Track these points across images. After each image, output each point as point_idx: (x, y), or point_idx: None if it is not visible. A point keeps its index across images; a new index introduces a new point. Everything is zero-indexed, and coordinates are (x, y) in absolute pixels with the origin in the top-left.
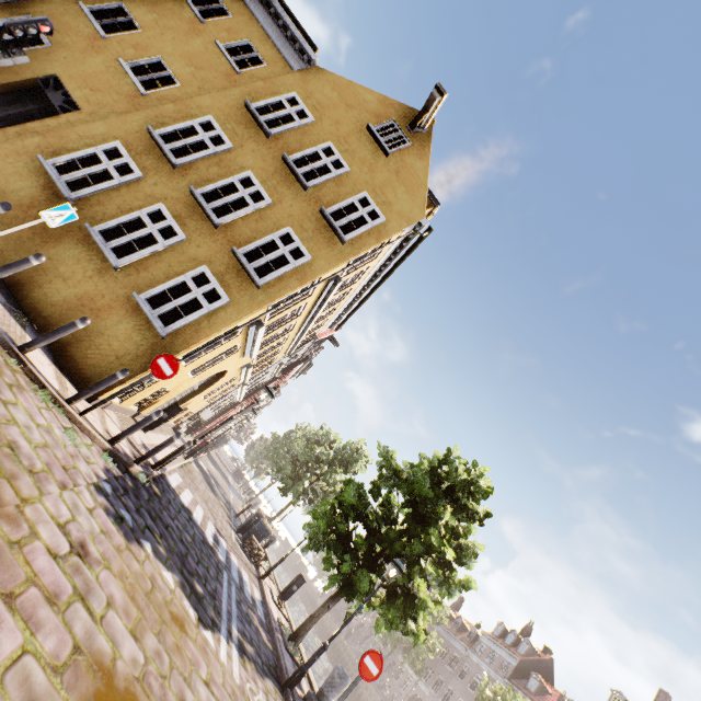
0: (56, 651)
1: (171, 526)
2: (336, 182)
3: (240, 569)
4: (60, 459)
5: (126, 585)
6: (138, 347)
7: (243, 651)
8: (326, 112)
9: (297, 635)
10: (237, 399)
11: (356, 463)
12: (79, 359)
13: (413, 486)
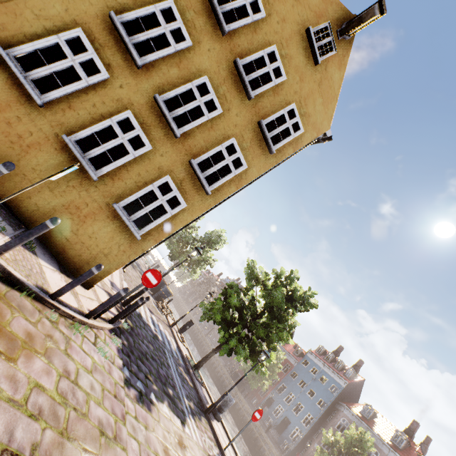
0: None
1: (146, 351)
2: (273, 91)
3: (165, 332)
4: (110, 389)
5: None
6: (119, 246)
7: (192, 412)
8: (276, 5)
9: (198, 366)
10: None
11: (218, 244)
12: (75, 258)
13: (274, 301)
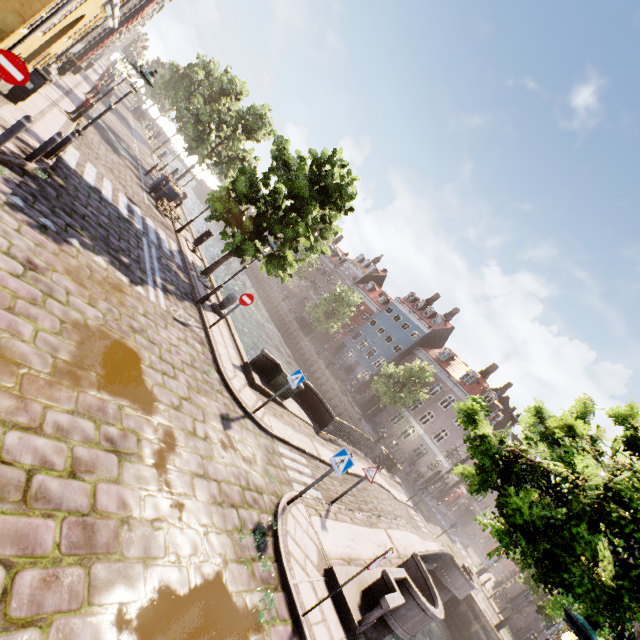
0: (52, 326)
1: (87, 215)
2: None
3: (157, 230)
4: None
5: (73, 278)
6: None
7: (167, 291)
8: None
9: (207, 272)
10: (110, 25)
11: (260, 132)
12: None
13: (294, 187)
